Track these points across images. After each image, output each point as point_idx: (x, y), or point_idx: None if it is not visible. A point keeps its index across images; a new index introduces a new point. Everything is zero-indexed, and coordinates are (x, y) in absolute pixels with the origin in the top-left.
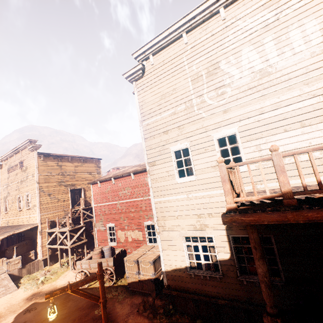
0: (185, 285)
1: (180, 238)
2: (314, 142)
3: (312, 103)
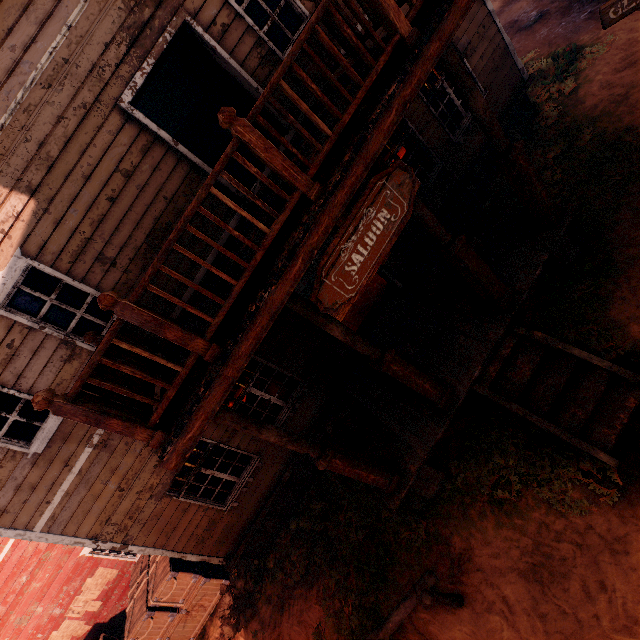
0: (242, 523)
1: (167, 500)
2: (168, 193)
3: (98, 123)
